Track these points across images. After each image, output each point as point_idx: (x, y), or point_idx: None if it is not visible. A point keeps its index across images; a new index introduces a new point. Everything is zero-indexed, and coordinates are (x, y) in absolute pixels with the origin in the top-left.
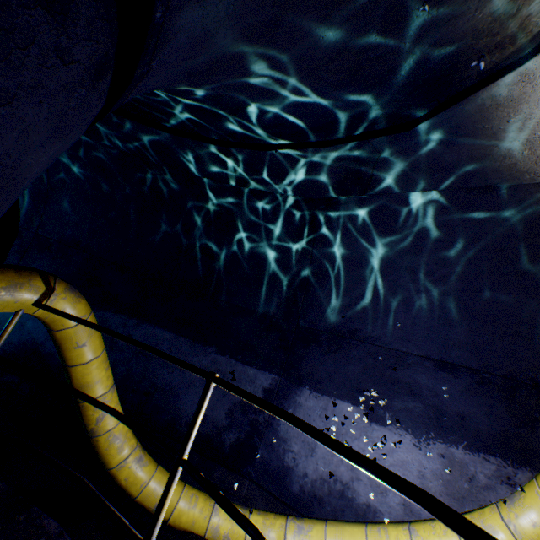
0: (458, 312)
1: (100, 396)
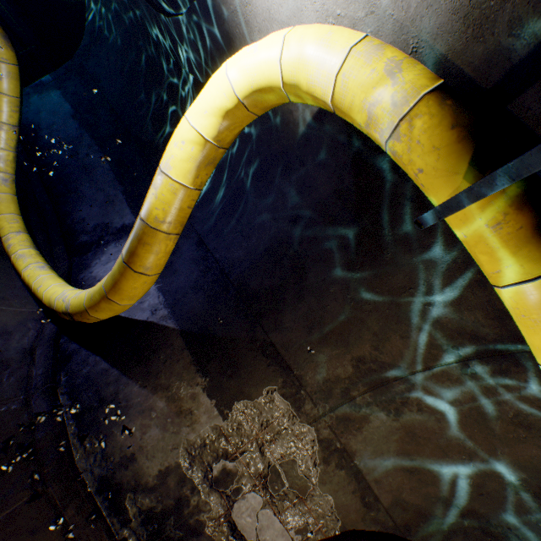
0: (230, 207)
1: (1, 123)
